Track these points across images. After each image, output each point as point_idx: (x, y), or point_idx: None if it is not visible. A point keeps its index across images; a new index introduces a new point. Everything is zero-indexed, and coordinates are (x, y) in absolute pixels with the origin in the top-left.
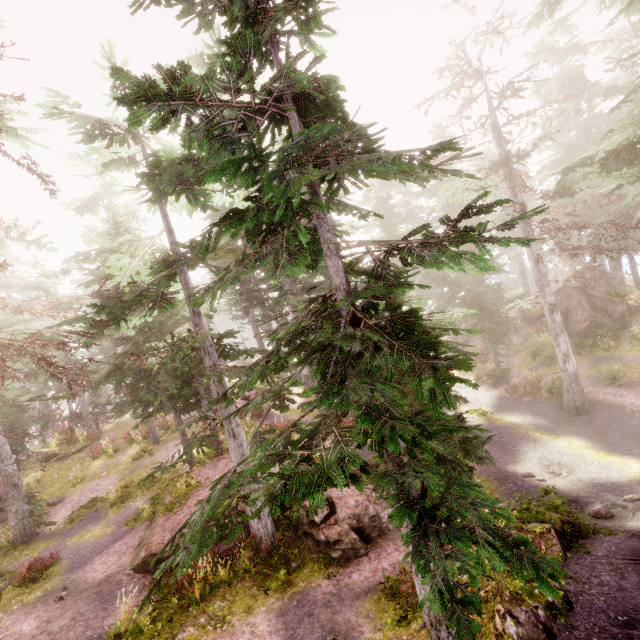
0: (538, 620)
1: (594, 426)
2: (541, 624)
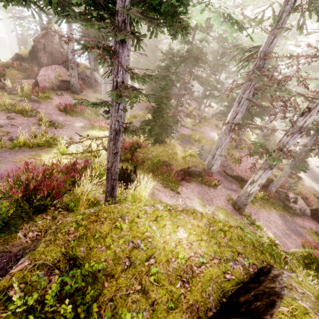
0: None
1: None
2: None
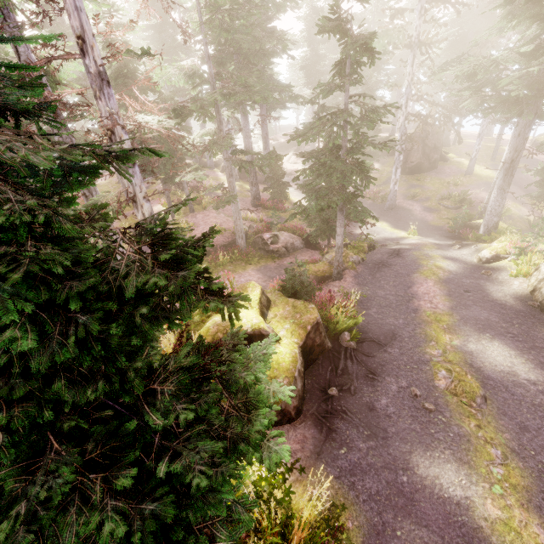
0: (358, 259)
1: (395, 218)
2: (358, 260)
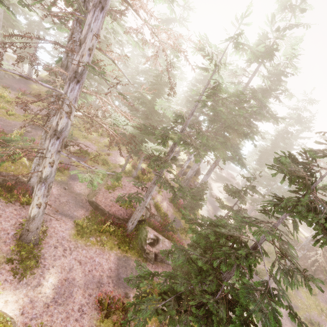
0: None
1: None
2: None
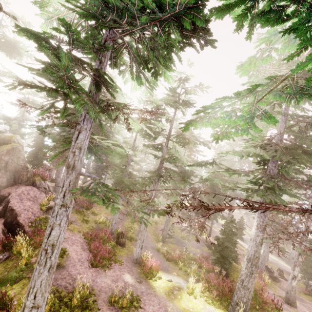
0: None
1: None
2: None
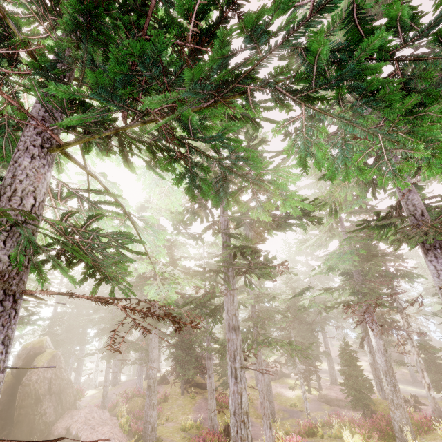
0: None
1: None
2: None
